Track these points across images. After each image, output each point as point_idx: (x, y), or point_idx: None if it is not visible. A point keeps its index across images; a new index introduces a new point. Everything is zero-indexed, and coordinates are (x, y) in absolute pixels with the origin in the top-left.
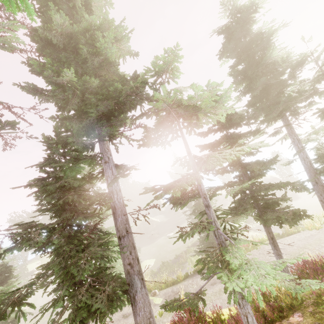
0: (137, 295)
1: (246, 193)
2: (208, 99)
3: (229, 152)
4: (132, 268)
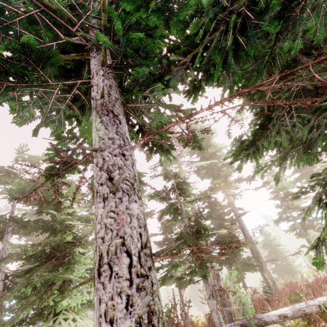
0: (264, 267)
1: (306, 222)
2: (287, 184)
3: (299, 201)
4: (258, 255)
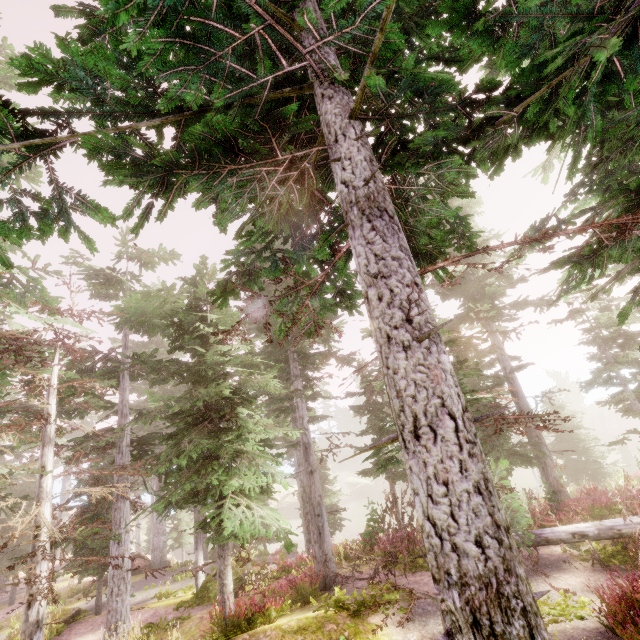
0: (548, 461)
1: None
2: None
3: None
4: (540, 440)
